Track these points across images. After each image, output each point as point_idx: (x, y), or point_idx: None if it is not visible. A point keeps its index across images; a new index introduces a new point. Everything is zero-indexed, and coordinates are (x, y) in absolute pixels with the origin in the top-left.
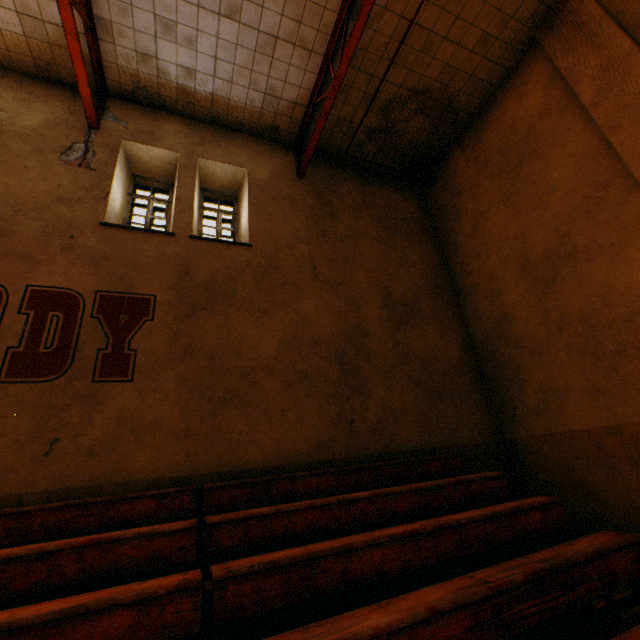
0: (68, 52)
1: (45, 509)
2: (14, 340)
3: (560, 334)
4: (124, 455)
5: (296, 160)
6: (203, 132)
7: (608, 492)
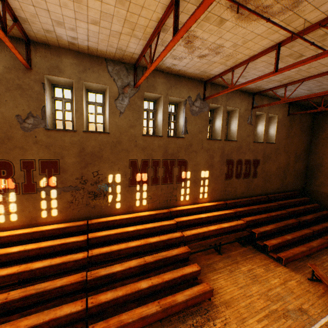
0: (257, 90)
1: (254, 199)
2: (243, 171)
3: None
4: (255, 190)
5: (288, 108)
6: (271, 102)
7: (323, 202)
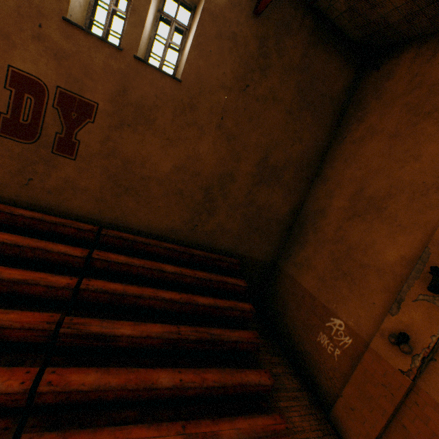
0: None
1: (24, 216)
2: (3, 108)
3: (334, 244)
4: (67, 199)
5: None
6: None
7: (291, 312)
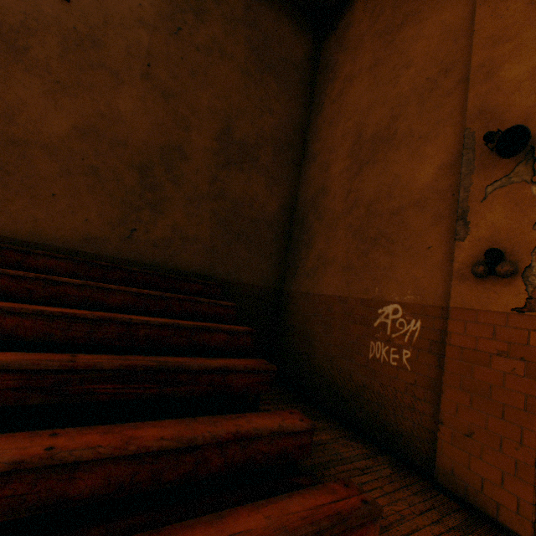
0: None
1: None
2: None
3: (349, 214)
4: None
5: None
6: None
7: (320, 342)
